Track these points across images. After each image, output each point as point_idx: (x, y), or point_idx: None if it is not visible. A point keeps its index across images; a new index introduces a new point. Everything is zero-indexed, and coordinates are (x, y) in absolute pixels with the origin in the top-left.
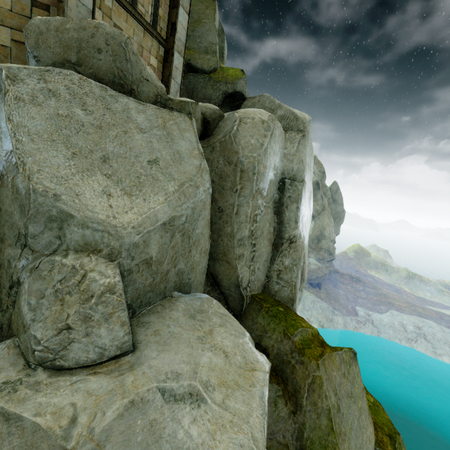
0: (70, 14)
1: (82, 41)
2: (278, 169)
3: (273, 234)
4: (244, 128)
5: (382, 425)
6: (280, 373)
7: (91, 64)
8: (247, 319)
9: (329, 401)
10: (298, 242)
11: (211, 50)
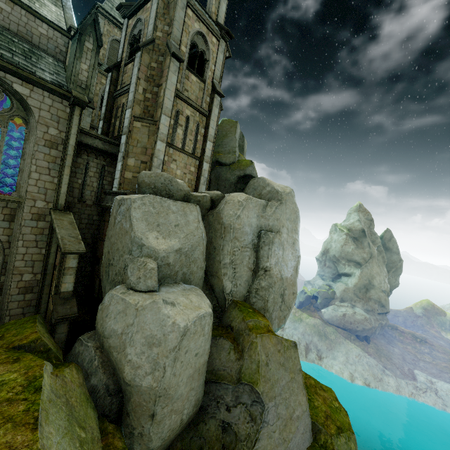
0: (154, 164)
1: (156, 180)
2: (256, 225)
3: (253, 264)
4: (227, 206)
5: (336, 419)
6: (237, 340)
7: (159, 188)
8: (227, 312)
9: (260, 357)
10: (272, 271)
11: (232, 151)
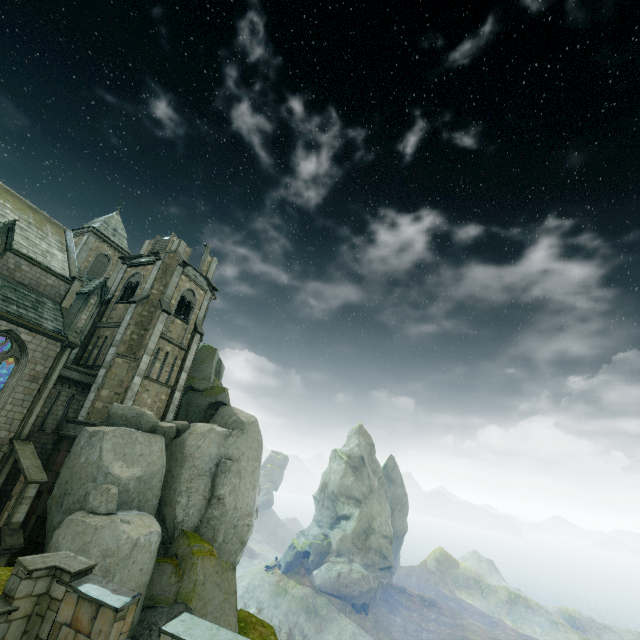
0: (128, 396)
1: (129, 413)
2: (216, 453)
3: (208, 493)
4: (191, 436)
5: None
6: (180, 565)
7: (130, 420)
8: (176, 542)
9: (198, 576)
10: (226, 499)
11: (207, 377)
